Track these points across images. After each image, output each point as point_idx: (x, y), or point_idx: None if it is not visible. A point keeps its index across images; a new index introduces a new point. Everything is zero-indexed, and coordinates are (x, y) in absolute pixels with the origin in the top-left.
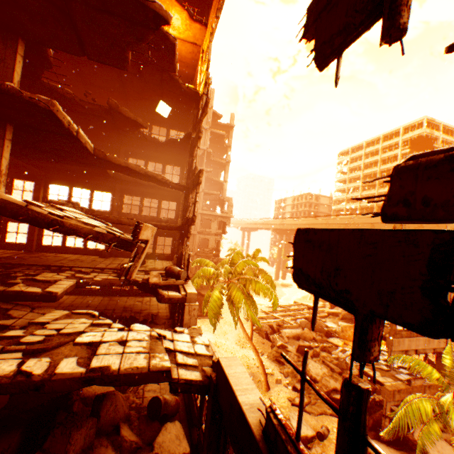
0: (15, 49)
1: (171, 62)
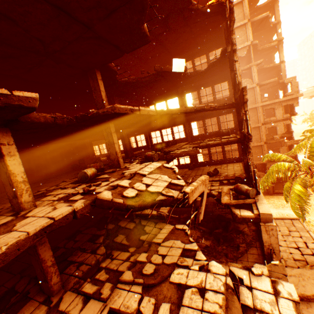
0: (96, 78)
1: None
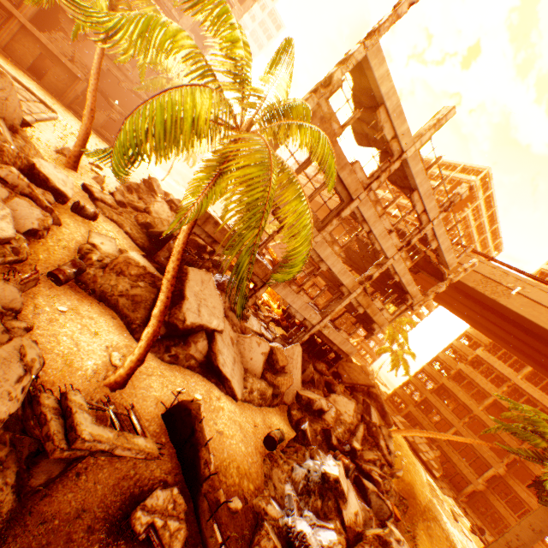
0: None
1: None
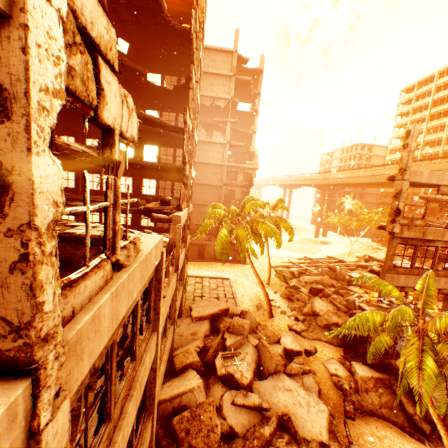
0: None
1: (156, 2)
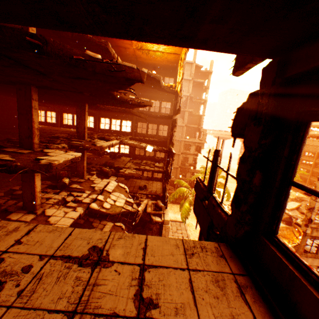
0: (84, 110)
1: (158, 84)
